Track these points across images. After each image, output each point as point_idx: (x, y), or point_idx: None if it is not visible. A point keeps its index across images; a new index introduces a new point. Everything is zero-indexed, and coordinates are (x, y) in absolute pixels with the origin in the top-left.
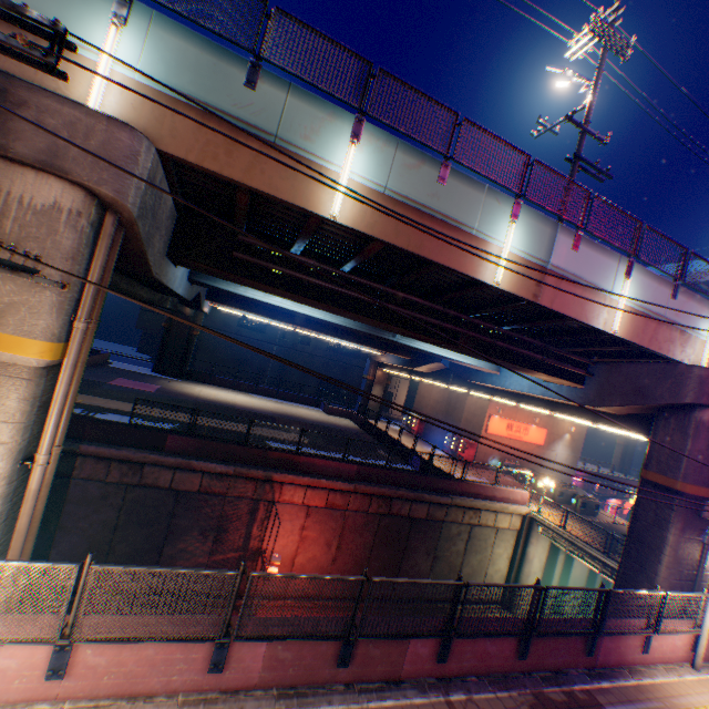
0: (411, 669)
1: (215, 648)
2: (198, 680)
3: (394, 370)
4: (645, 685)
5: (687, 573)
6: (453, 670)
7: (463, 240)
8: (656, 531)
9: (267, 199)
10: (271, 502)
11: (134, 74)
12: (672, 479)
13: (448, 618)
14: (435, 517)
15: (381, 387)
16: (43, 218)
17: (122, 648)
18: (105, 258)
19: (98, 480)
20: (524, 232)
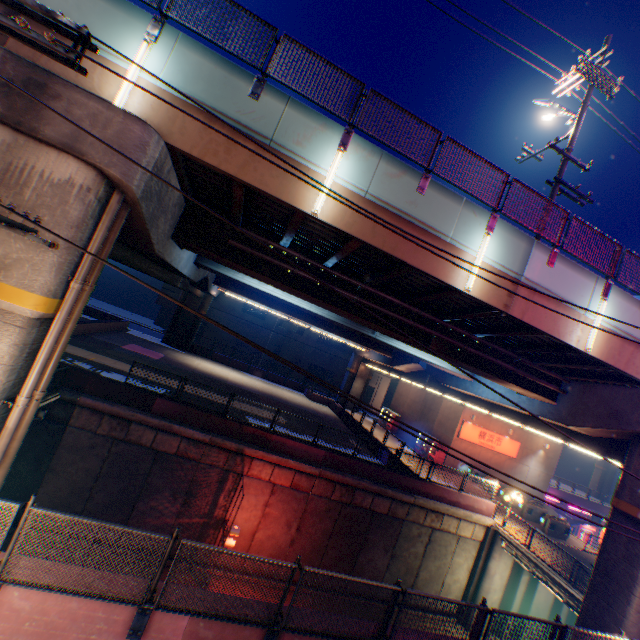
0: None
1: (136, 613)
2: None
3: (376, 366)
4: None
5: None
6: None
7: (437, 246)
8: (626, 567)
9: (260, 195)
10: (240, 474)
11: (157, 81)
12: None
13: (381, 625)
14: (397, 515)
15: (362, 380)
16: (58, 190)
17: (48, 596)
18: (107, 230)
19: (89, 430)
20: (499, 244)
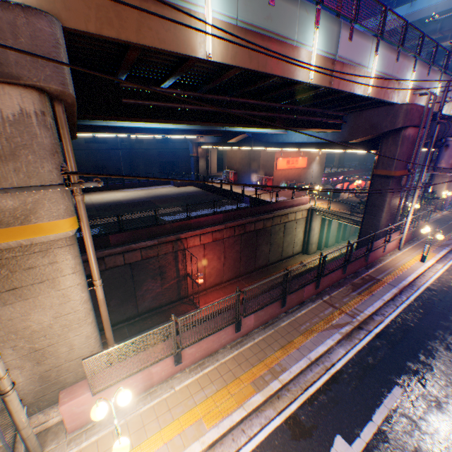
0: (306, 296)
1: (236, 324)
2: (232, 338)
3: (211, 146)
4: (385, 264)
5: (392, 212)
6: (320, 289)
7: (289, 53)
8: (381, 199)
9: (149, 51)
10: (184, 250)
11: None
12: (390, 171)
13: (317, 272)
14: (267, 226)
15: (204, 159)
16: (19, 127)
17: (199, 342)
18: (71, 143)
19: None
20: (323, 34)
